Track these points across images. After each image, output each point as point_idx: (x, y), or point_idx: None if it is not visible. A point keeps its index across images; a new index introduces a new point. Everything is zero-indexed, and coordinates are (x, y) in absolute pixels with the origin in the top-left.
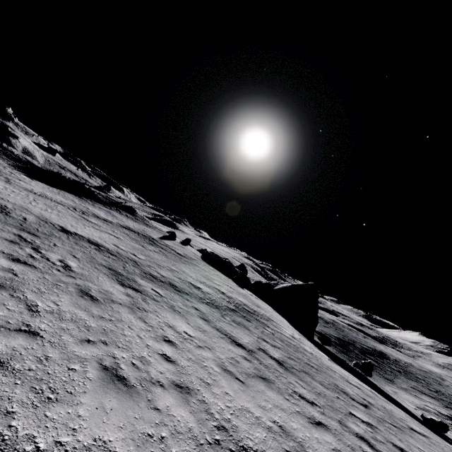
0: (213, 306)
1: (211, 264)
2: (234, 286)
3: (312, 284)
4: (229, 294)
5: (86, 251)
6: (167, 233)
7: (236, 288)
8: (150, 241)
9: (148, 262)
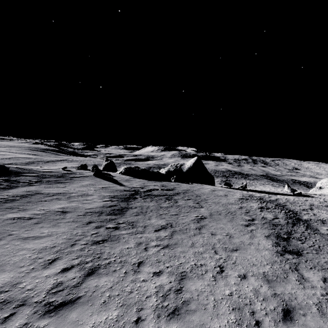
0: (292, 211)
1: (143, 178)
2: (203, 187)
3: (199, 158)
4: (238, 196)
5: (324, 247)
6: (71, 171)
7: (208, 188)
8: (157, 197)
9: (253, 217)
